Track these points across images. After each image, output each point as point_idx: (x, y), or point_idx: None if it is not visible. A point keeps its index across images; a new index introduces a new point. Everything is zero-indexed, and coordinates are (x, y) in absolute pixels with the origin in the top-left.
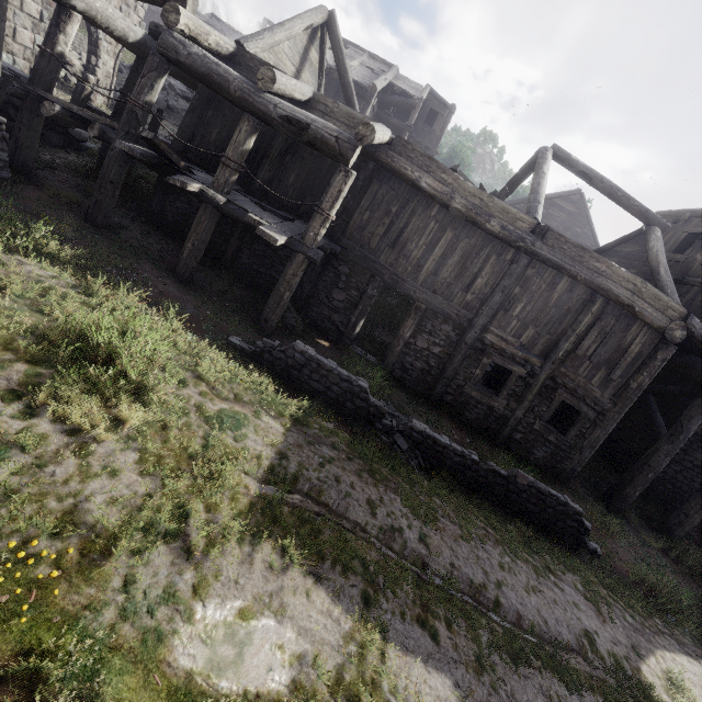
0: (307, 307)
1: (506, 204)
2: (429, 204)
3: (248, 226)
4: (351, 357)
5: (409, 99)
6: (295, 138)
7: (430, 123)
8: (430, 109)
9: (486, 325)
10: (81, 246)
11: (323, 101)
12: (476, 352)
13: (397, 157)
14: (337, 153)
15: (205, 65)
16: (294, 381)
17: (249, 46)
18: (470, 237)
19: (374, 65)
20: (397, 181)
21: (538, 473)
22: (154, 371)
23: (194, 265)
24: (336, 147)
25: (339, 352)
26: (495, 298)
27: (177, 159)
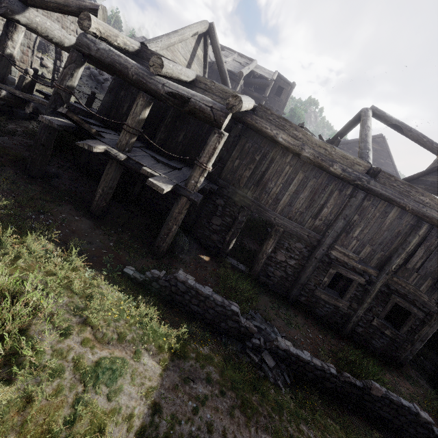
0: (193, 229)
1: (345, 152)
2: (284, 153)
3: (144, 176)
4: (226, 268)
5: (265, 80)
6: (179, 109)
7: (278, 95)
8: (278, 86)
9: (331, 244)
10: (9, 197)
11: (203, 81)
12: (324, 264)
13: (259, 119)
14: (212, 119)
15: (110, 57)
16: (177, 304)
17: (151, 46)
18: (317, 177)
19: (241, 60)
20: (260, 137)
21: (377, 361)
22: (38, 323)
23: (104, 205)
24: (211, 115)
25: (217, 265)
26: (338, 224)
27: (88, 127)
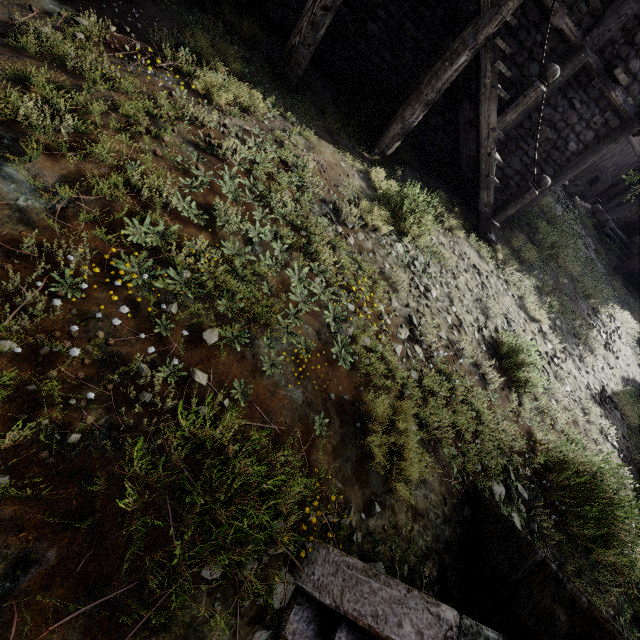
0: None
1: None
2: None
3: None
4: None
5: None
6: None
7: None
8: None
9: None
10: None
11: None
12: None
13: None
14: None
15: None
16: None
17: None
18: None
19: None
20: None
21: None
22: None
23: None
24: None
25: None
26: None
27: None
